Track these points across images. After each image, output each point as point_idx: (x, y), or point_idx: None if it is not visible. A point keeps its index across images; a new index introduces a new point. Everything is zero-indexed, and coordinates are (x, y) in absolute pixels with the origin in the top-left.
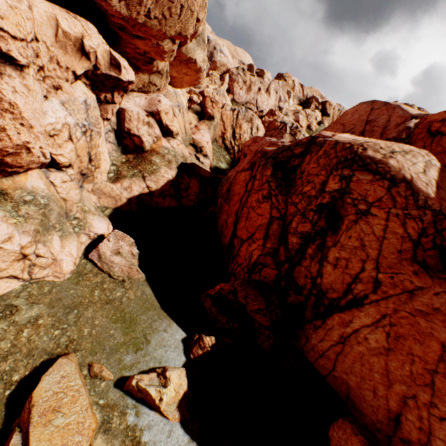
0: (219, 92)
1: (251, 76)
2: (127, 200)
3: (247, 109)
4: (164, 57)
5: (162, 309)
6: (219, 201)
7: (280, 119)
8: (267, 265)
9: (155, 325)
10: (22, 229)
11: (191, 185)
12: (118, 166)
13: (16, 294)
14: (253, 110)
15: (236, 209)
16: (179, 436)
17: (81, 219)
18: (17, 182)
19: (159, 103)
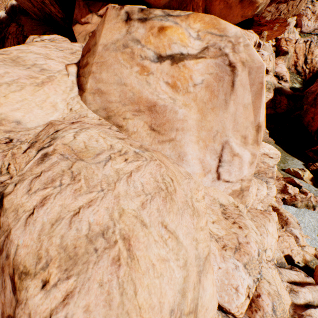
0: (289, 30)
1: None
2: None
3: None
4: (273, 29)
5: (287, 153)
6: (305, 107)
7: None
8: None
9: (286, 158)
10: None
11: (281, 100)
12: None
13: None
14: None
15: None
16: (313, 188)
17: None
18: None
19: (263, 56)
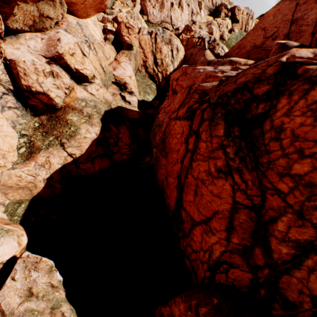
0: (132, 15)
1: None
2: (45, 183)
3: (164, 30)
4: None
5: None
6: (154, 152)
7: (197, 34)
8: (235, 266)
9: None
10: None
11: (120, 137)
12: (28, 136)
13: None
14: (169, 29)
15: (177, 171)
16: None
17: None
18: None
19: (59, 42)
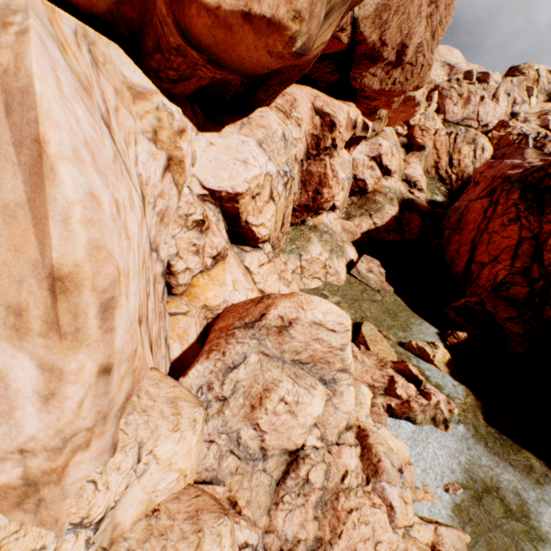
0: (427, 116)
1: (469, 85)
2: (360, 235)
3: (467, 129)
4: (391, 106)
5: (413, 312)
6: (446, 233)
7: (516, 130)
8: (515, 284)
9: (411, 320)
10: (324, 249)
11: (412, 220)
12: (346, 208)
13: (322, 289)
14: (472, 126)
15: (471, 237)
16: (450, 380)
17: (341, 247)
18: (319, 220)
19: (380, 147)
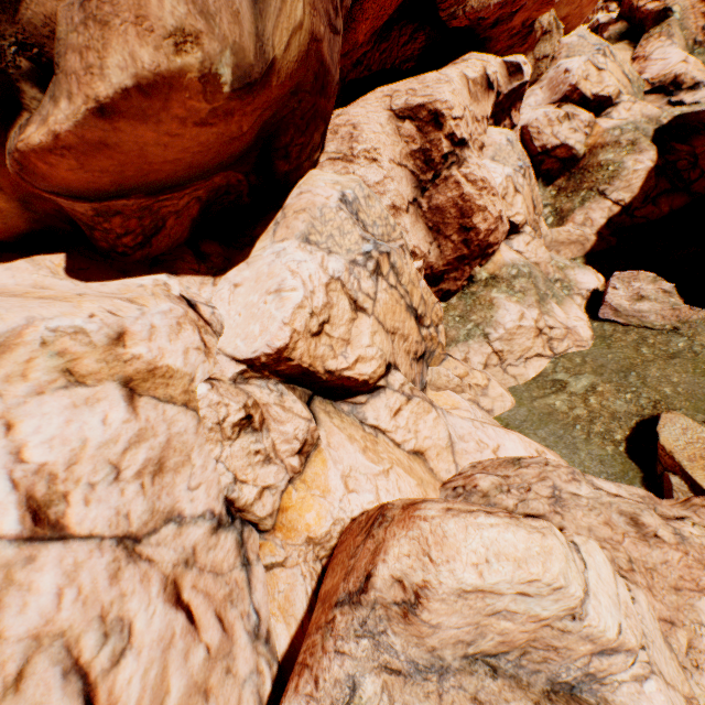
0: None
1: None
2: (594, 237)
3: None
4: (552, 1)
5: None
6: None
7: None
8: None
9: None
10: (525, 304)
11: (698, 153)
12: (550, 204)
13: (551, 371)
14: None
15: None
16: None
17: (561, 280)
18: (496, 263)
19: (568, 74)
